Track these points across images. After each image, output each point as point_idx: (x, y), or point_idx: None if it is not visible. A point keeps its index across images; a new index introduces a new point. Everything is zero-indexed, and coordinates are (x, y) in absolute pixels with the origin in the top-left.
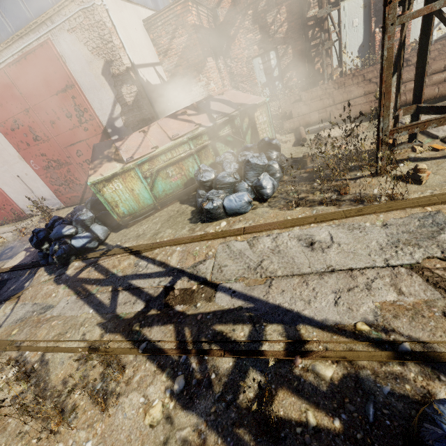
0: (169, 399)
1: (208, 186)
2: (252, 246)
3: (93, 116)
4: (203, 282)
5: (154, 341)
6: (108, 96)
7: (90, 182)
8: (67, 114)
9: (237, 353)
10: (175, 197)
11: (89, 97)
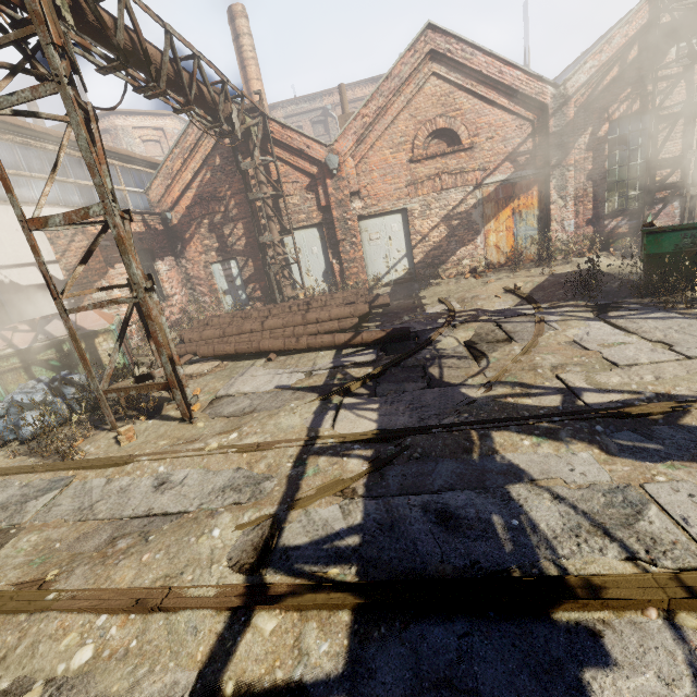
0: None
1: None
2: None
3: None
4: None
5: None
6: None
7: None
8: None
9: None
10: None
11: None
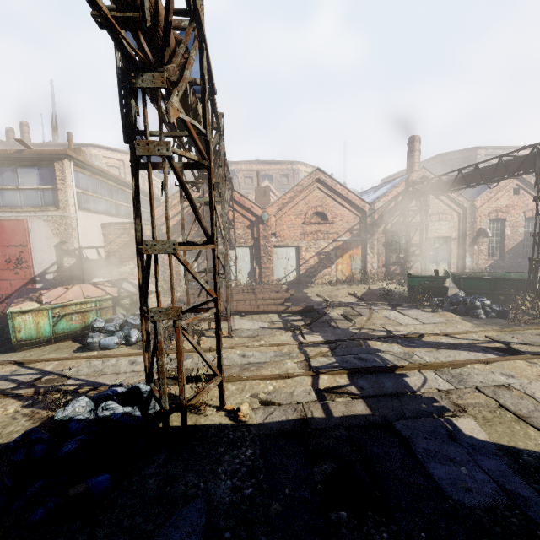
0: (20, 408)
1: (97, 330)
2: (104, 363)
3: (30, 267)
4: (63, 376)
5: (19, 393)
6: (51, 258)
7: (9, 311)
8: (7, 259)
9: (66, 392)
10: (70, 336)
11: (35, 255)
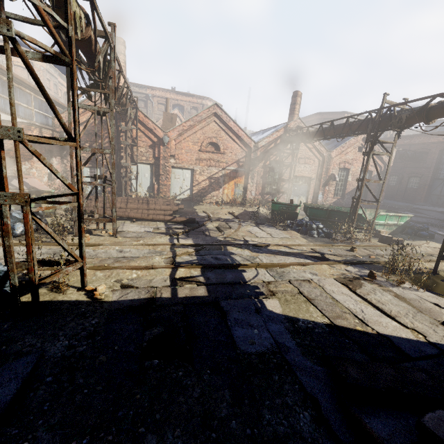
0: None
1: None
2: None
3: None
4: None
5: None
6: None
7: None
8: None
9: None
10: None
11: None
